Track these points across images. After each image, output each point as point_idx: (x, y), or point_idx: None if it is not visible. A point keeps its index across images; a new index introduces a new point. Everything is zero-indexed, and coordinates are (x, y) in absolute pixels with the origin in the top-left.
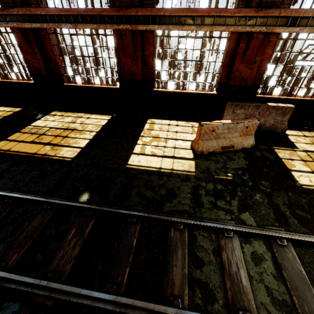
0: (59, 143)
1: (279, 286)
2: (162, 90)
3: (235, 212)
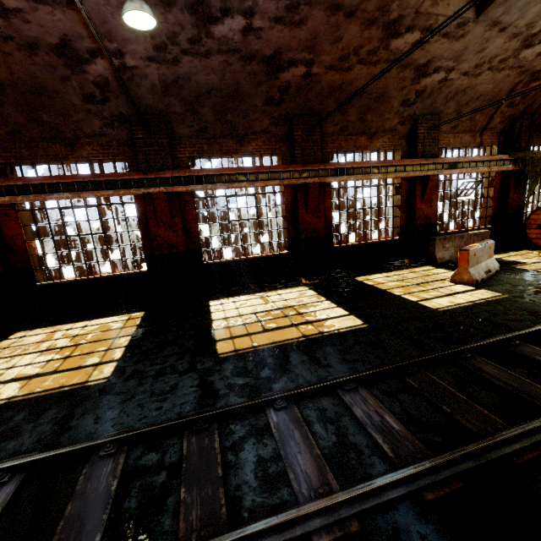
0: (310, 320)
1: None
2: (343, 244)
3: None
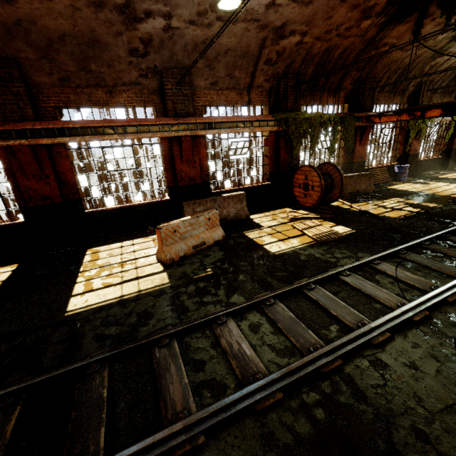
0: None
1: (279, 338)
2: (98, 209)
3: (224, 299)
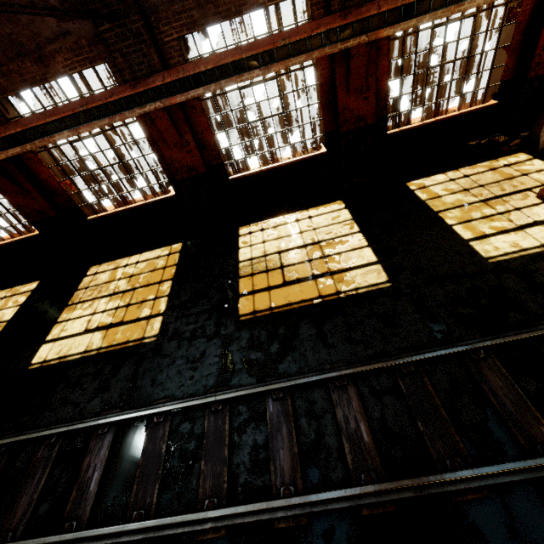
0: (332, 269)
1: None
2: (402, 128)
3: None
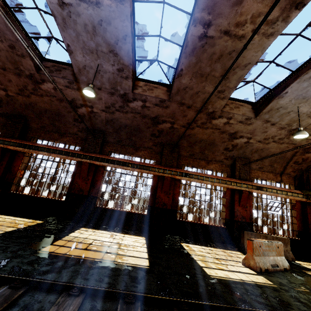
0: (119, 252)
1: None
2: (183, 219)
3: None
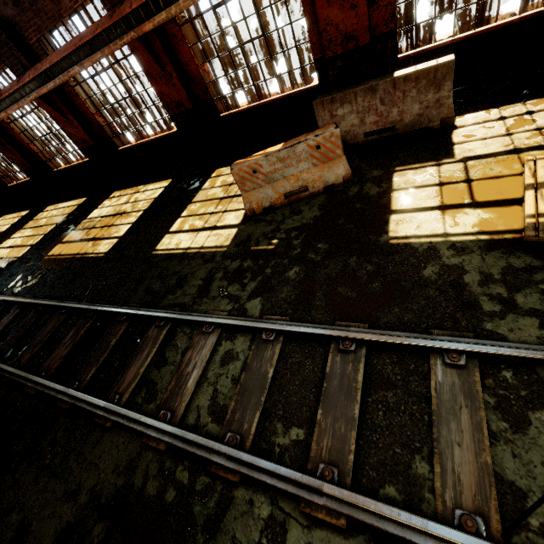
0: (102, 236)
1: (231, 390)
2: (231, 112)
3: (243, 299)
